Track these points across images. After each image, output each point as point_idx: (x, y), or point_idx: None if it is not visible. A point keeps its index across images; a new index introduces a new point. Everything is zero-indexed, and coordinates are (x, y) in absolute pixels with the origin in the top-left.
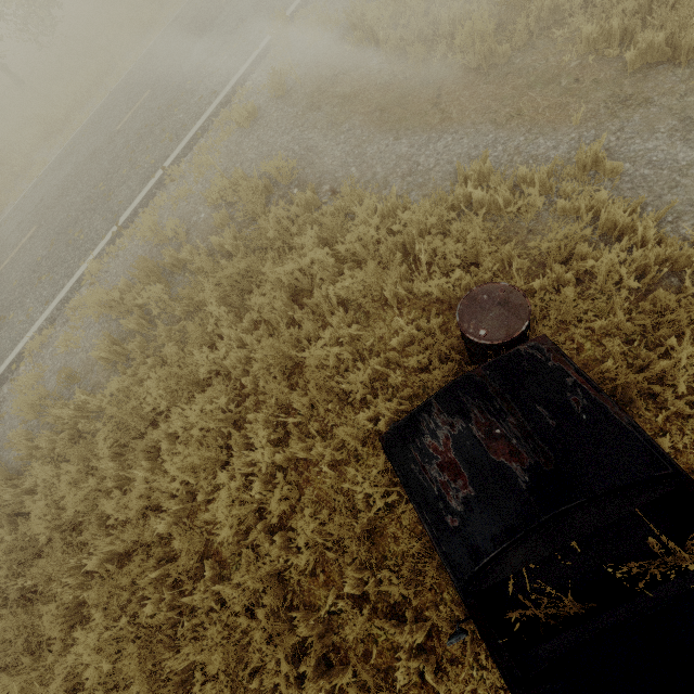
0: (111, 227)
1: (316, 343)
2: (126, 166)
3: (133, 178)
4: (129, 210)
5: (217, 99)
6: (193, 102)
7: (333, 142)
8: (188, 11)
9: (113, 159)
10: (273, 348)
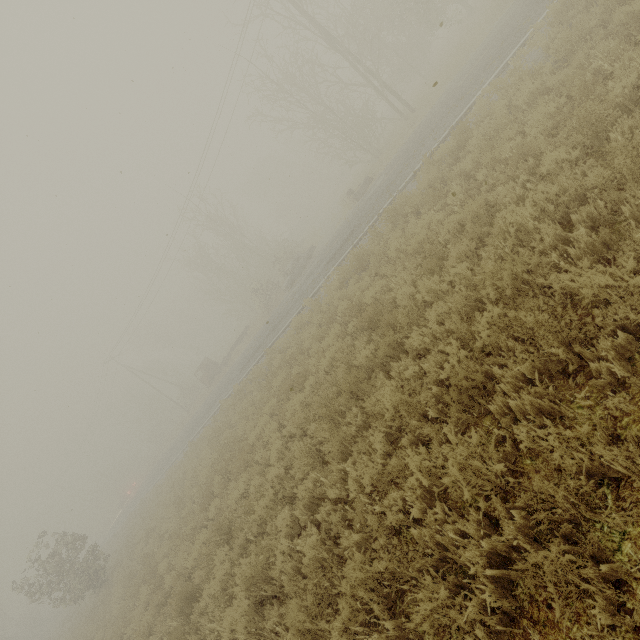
0: None
1: None
2: None
3: None
4: None
5: None
6: None
7: None
8: None
9: None
10: None
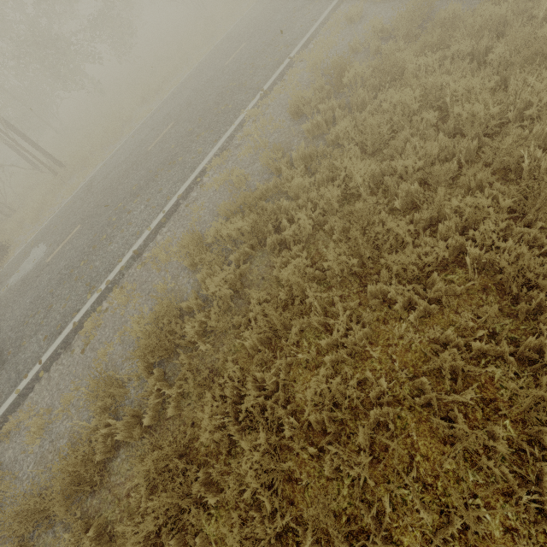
0: (256, 94)
1: (541, 38)
2: (250, 70)
3: (262, 71)
4: (269, 82)
5: (317, 22)
6: (295, 30)
7: (444, 0)
8: (251, 14)
9: (234, 73)
10: (511, 44)
